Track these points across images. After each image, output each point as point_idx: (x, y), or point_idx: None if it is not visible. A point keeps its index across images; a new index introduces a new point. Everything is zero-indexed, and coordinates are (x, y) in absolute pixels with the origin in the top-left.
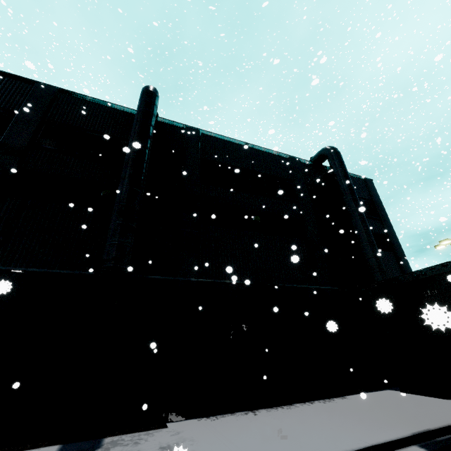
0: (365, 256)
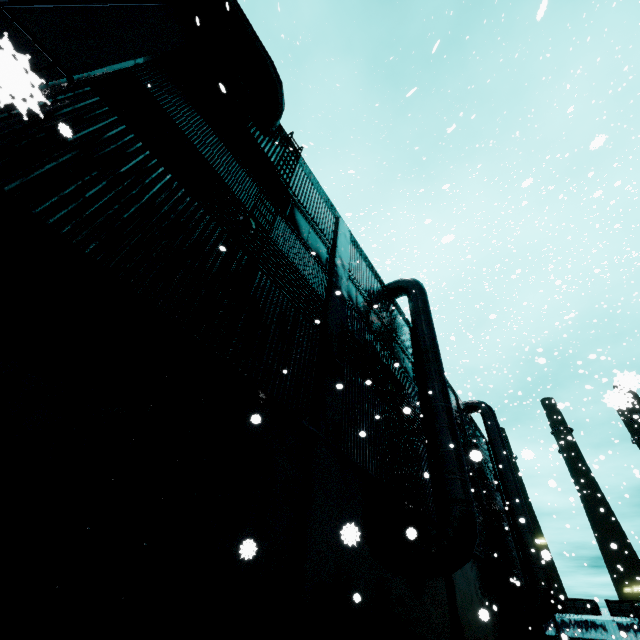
0: (528, 546)
